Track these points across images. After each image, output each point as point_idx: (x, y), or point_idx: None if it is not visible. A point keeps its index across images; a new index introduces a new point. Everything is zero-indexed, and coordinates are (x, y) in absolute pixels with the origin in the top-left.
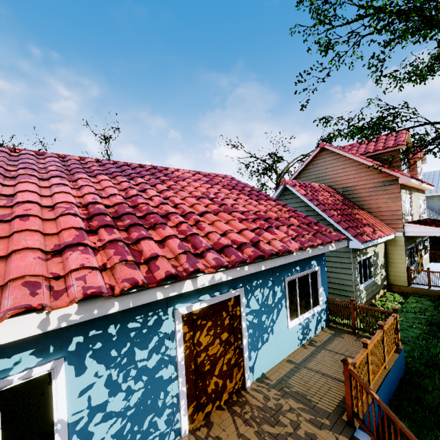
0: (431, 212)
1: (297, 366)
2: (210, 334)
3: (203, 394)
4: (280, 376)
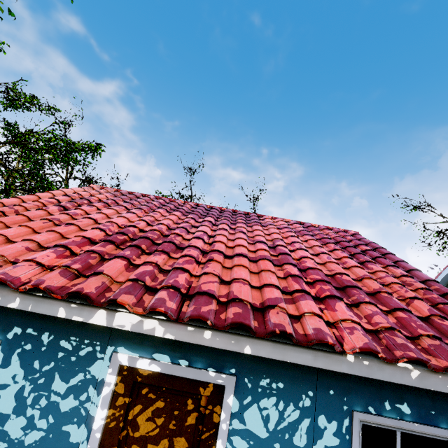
0: None
1: None
2: (156, 421)
3: None
4: None
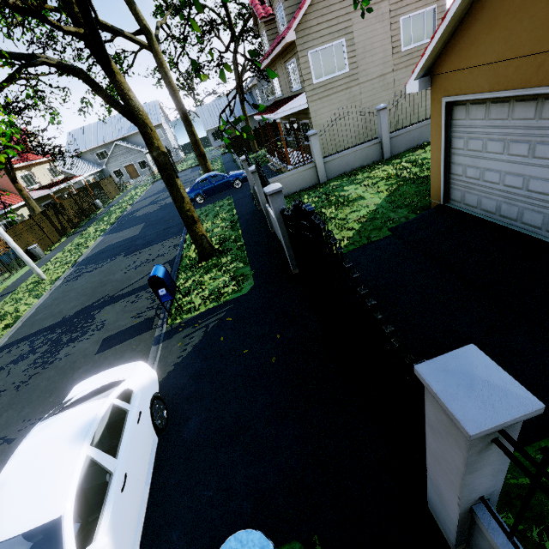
0: (88, 165)
1: None
2: None
3: None
4: None
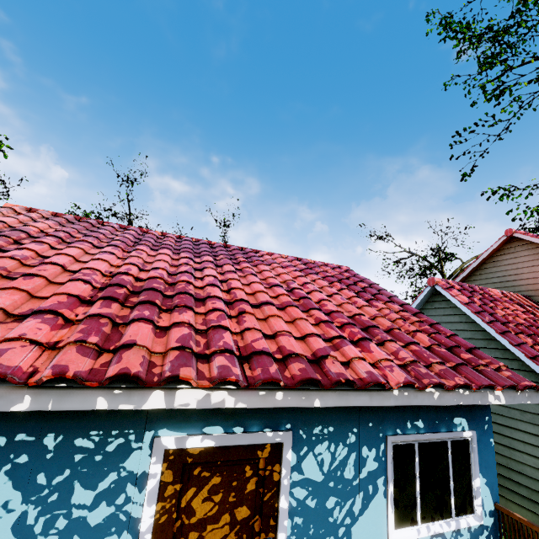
0: None
1: None
2: (213, 499)
3: None
4: None
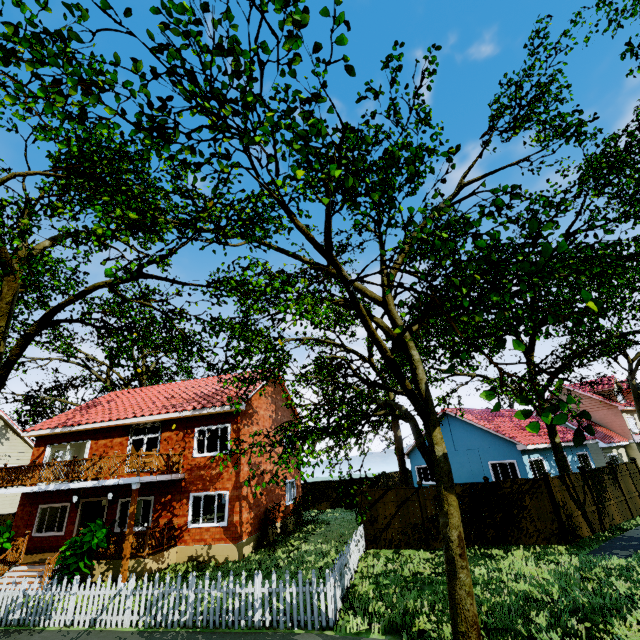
0: None
1: None
2: None
3: None
4: None
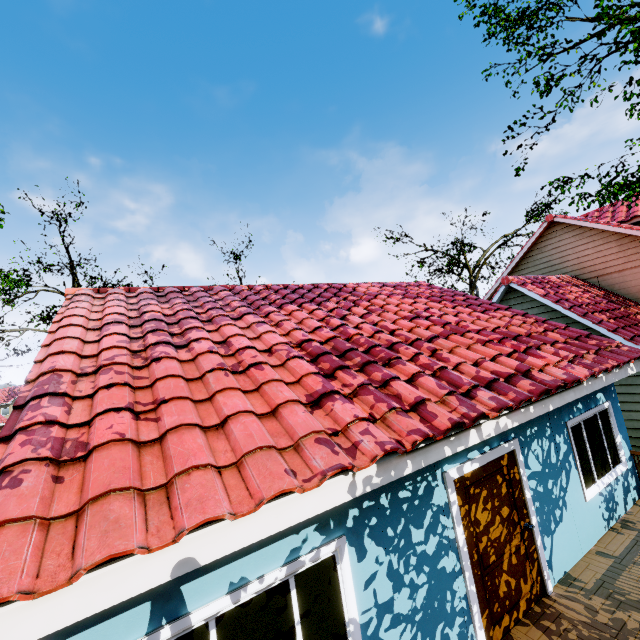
0: None
1: (618, 560)
2: (487, 508)
3: (495, 598)
4: (597, 576)
